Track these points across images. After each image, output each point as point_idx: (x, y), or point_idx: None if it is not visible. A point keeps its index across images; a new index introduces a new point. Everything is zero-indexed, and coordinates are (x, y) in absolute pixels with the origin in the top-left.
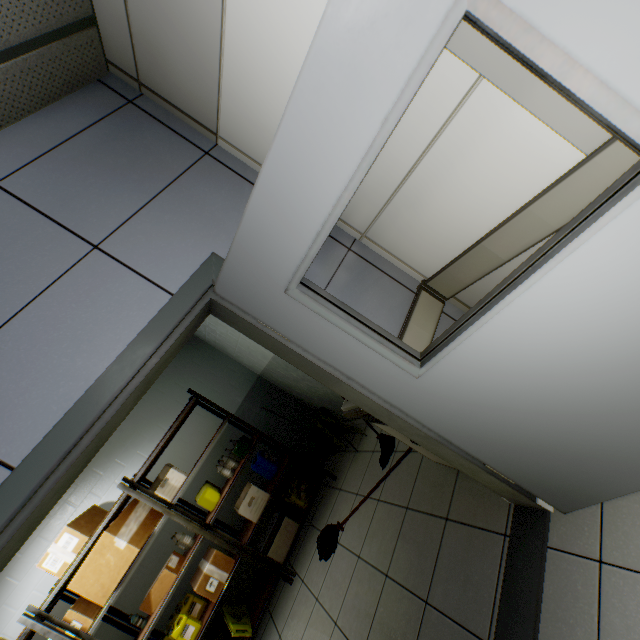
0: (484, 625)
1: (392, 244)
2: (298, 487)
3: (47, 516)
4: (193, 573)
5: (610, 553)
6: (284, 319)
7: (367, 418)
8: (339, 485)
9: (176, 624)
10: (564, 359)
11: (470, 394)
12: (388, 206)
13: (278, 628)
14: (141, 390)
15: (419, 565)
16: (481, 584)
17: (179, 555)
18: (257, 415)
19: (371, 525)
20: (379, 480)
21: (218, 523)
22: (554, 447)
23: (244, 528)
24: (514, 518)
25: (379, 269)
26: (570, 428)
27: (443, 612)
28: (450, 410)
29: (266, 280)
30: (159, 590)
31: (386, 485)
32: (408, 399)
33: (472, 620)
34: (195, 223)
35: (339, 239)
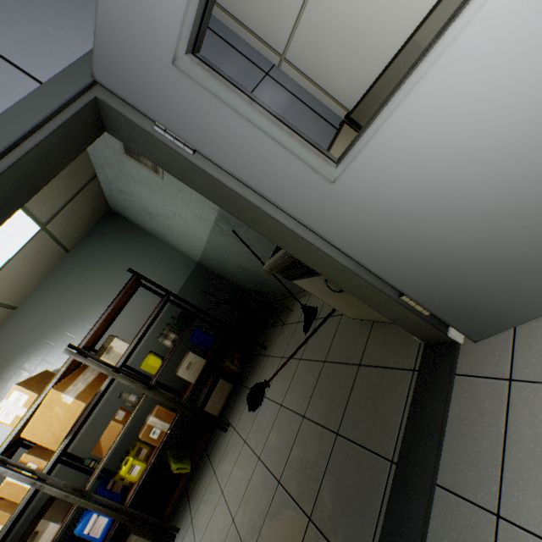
0: (389, 447)
1: (314, 66)
2: (233, 356)
3: (3, 380)
4: (141, 426)
5: (521, 371)
6: (179, 112)
7: (288, 276)
8: (268, 353)
9: (124, 464)
10: (507, 134)
11: (391, 201)
12: (308, 2)
13: (213, 466)
14: (10, 193)
15: (332, 405)
16: (388, 413)
17: (126, 410)
18: (197, 297)
19: (293, 379)
20: (301, 343)
21: (162, 386)
22: (476, 264)
23: (185, 389)
24: (424, 354)
25: (299, 100)
26: (498, 237)
27: (352, 440)
28: (368, 226)
29: (149, 48)
30: (108, 438)
31: (307, 346)
32: (323, 216)
33: (378, 444)
34: (78, 13)
35: (255, 62)
